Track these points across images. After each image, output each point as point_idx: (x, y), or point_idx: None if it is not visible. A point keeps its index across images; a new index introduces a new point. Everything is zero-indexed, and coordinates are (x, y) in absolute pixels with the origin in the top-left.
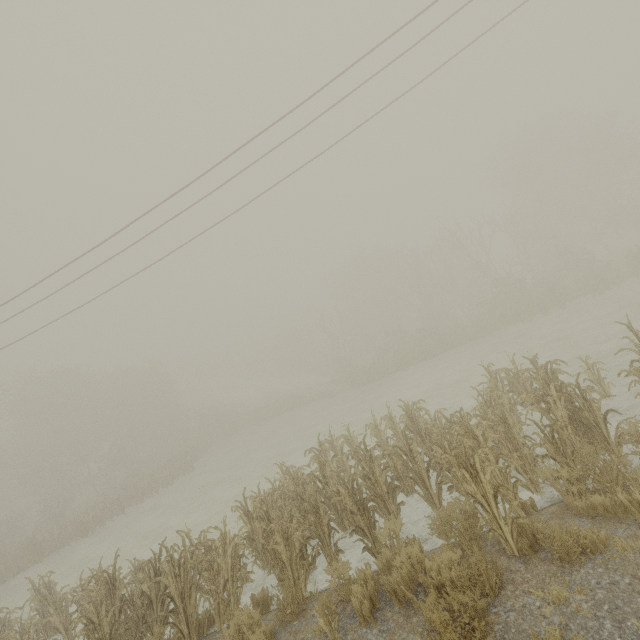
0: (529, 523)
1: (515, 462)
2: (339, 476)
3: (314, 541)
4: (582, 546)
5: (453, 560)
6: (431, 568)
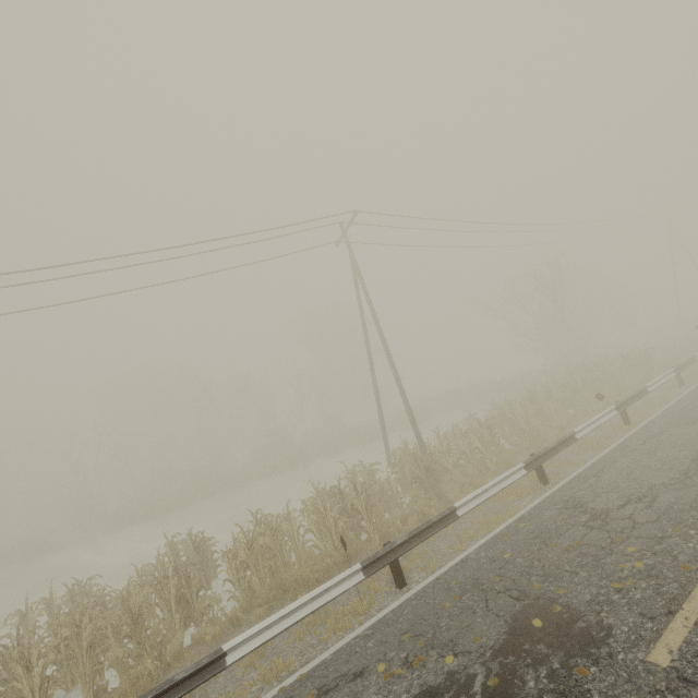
0: None
1: (115, 644)
2: None
3: None
4: None
5: None
6: None
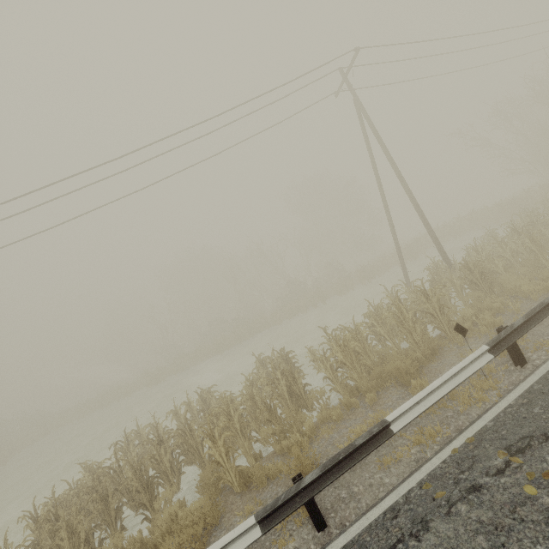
0: (247, 468)
1: (255, 426)
2: (129, 463)
3: (107, 528)
4: (270, 475)
5: (198, 507)
6: (183, 518)
